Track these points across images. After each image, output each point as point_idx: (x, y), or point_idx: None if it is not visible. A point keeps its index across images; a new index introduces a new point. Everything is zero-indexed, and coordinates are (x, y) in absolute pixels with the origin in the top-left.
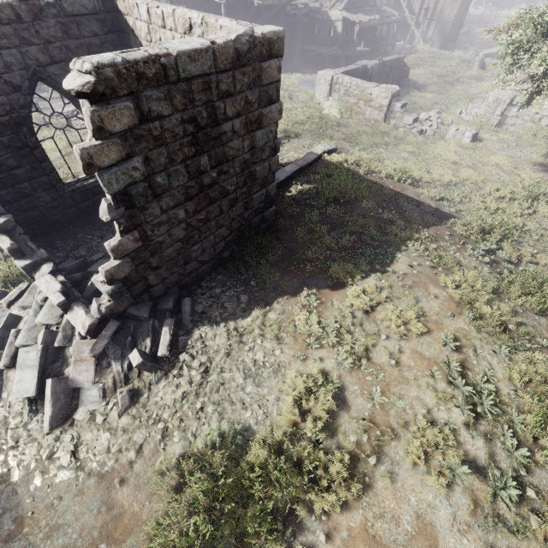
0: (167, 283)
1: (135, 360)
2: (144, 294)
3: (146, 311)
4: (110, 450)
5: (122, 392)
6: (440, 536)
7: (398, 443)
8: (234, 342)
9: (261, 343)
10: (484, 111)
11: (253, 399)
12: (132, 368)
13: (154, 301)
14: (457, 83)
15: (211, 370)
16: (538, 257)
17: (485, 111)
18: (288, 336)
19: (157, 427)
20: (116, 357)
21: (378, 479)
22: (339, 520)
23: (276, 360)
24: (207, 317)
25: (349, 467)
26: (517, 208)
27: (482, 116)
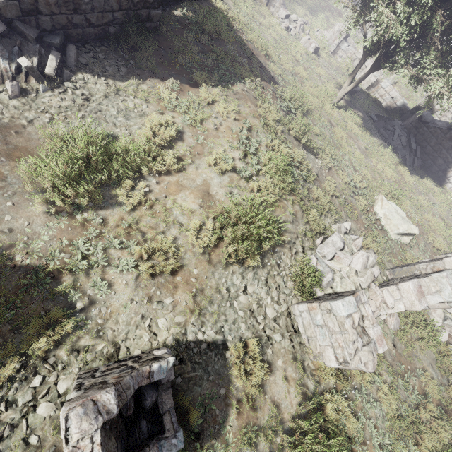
0: (55, 21)
1: (25, 63)
2: (32, 16)
3: (33, 34)
4: (4, 115)
5: (13, 82)
6: (212, 187)
7: (205, 159)
8: (111, 92)
9: (133, 99)
10: (330, 36)
11: (123, 125)
12: (19, 72)
13: (40, 33)
14: (326, 9)
15: (92, 100)
16: (311, 125)
17: (331, 37)
18: (153, 100)
19: (45, 115)
20: (3, 56)
21: (190, 168)
22: (165, 178)
23: (143, 111)
24: (90, 69)
25: (176, 162)
26: (315, 101)
27: (328, 40)
